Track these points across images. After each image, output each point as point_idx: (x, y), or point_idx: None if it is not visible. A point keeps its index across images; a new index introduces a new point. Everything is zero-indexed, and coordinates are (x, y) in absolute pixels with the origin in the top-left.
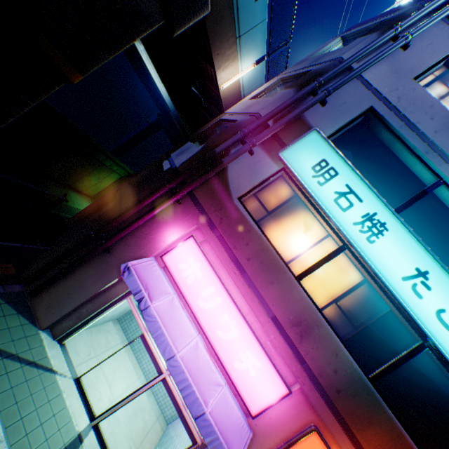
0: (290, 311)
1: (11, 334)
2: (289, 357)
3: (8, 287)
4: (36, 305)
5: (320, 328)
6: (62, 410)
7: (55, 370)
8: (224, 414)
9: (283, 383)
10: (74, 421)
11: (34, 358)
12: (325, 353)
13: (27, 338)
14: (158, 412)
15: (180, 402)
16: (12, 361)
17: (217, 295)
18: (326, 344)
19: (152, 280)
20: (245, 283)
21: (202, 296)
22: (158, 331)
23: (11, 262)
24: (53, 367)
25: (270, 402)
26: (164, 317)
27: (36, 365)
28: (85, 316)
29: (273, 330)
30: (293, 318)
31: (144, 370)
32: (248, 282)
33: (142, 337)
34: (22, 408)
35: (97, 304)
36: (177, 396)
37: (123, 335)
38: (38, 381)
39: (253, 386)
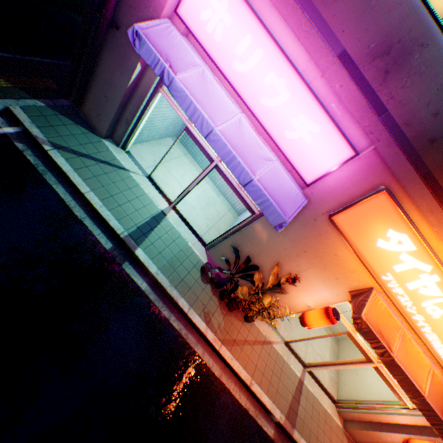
0: (372, 34)
1: (77, 140)
2: (360, 110)
3: (56, 102)
4: (89, 118)
5: (426, 50)
6: (142, 195)
7: (128, 170)
8: (275, 185)
9: (347, 146)
10: (155, 203)
11: (105, 160)
12: (425, 92)
13: (92, 144)
14: (228, 207)
15: (235, 184)
16: (88, 160)
17: (257, 48)
18: (430, 75)
19: (173, 51)
20: (296, 9)
21: (237, 56)
22: (190, 107)
23: (48, 79)
24: (125, 167)
25: (328, 169)
26: (195, 93)
27: (110, 165)
28: (131, 121)
29: (339, 76)
30: (376, 46)
31: (210, 178)
32: (301, 4)
33: (186, 132)
34: (109, 191)
35: (135, 105)
36: (231, 180)
37: (185, 150)
38: (116, 175)
39: (308, 155)
